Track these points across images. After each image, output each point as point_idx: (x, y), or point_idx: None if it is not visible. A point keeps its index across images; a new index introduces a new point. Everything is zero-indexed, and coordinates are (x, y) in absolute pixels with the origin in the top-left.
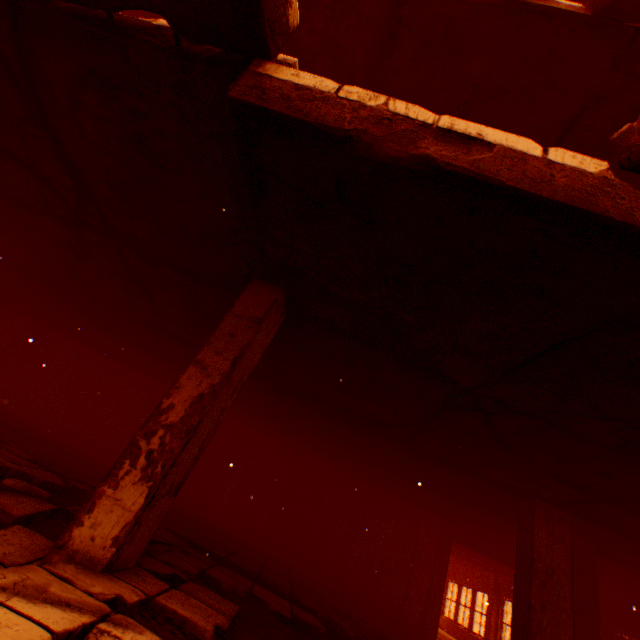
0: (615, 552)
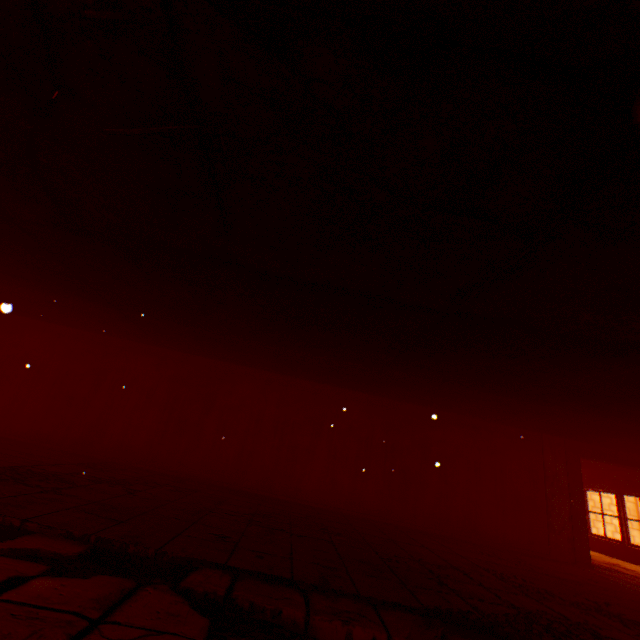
0: None
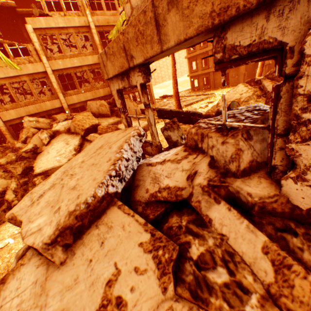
0: None
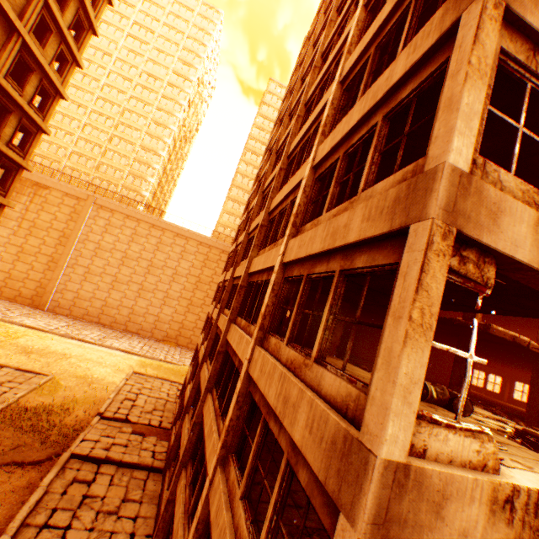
0: None
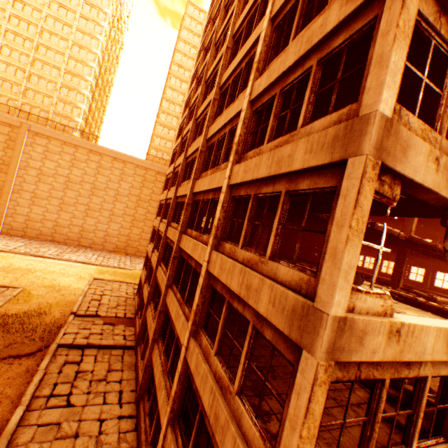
0: (411, 259)
